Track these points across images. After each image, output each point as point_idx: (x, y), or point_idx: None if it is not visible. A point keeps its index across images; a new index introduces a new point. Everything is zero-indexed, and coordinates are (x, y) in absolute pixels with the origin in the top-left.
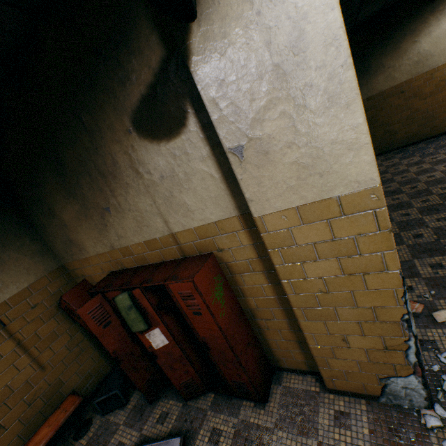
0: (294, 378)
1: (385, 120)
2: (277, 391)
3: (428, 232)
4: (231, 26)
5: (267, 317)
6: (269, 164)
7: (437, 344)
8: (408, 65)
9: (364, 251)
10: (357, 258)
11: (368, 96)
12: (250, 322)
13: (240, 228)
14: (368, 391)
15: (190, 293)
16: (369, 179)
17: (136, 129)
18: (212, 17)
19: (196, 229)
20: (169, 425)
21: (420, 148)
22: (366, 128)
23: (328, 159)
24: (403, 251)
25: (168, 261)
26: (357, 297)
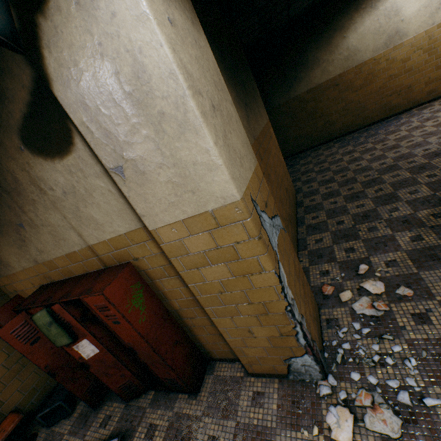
0: (224, 367)
1: (325, 111)
2: (209, 381)
3: (348, 218)
4: (79, 55)
5: (191, 316)
6: (148, 182)
7: (339, 321)
8: (339, 59)
9: (244, 256)
10: (241, 262)
11: (308, 89)
12: (178, 321)
13: (148, 238)
14: (279, 372)
15: (105, 305)
16: (231, 195)
17: (28, 147)
18: (60, 44)
19: (110, 241)
20: (111, 427)
21: (355, 137)
22: (217, 151)
23: (195, 179)
24: (327, 237)
25: (92, 272)
26: (249, 295)
